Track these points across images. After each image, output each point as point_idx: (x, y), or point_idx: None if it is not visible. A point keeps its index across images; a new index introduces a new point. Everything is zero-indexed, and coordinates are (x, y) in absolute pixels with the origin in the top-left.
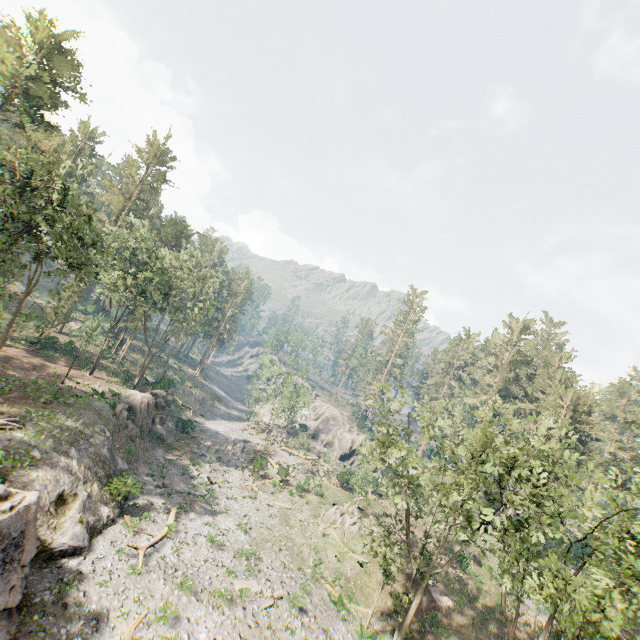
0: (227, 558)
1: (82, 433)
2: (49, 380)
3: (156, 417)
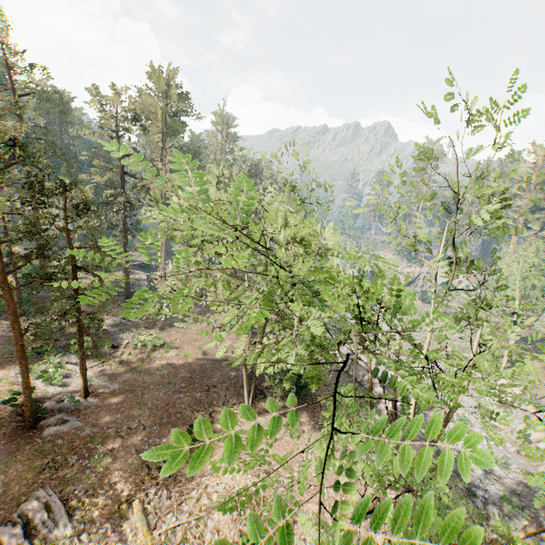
0: None
1: None
2: None
3: None
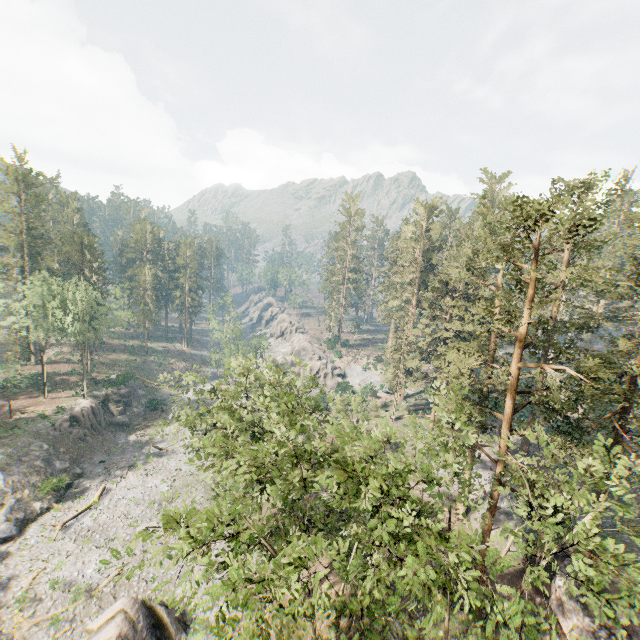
0: (141, 510)
1: (13, 457)
2: (2, 419)
3: (114, 411)
